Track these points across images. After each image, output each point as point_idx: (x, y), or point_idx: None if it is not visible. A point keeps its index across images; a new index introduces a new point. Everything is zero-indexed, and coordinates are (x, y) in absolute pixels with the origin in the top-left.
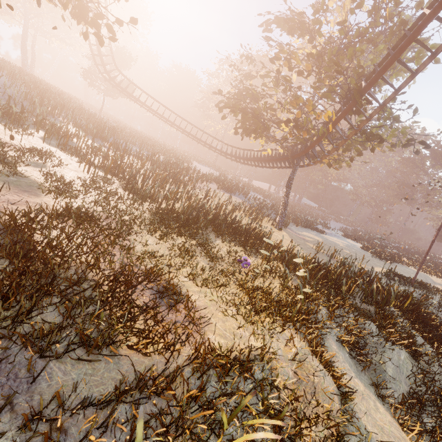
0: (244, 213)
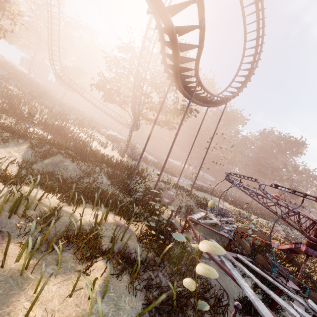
0: (99, 143)
